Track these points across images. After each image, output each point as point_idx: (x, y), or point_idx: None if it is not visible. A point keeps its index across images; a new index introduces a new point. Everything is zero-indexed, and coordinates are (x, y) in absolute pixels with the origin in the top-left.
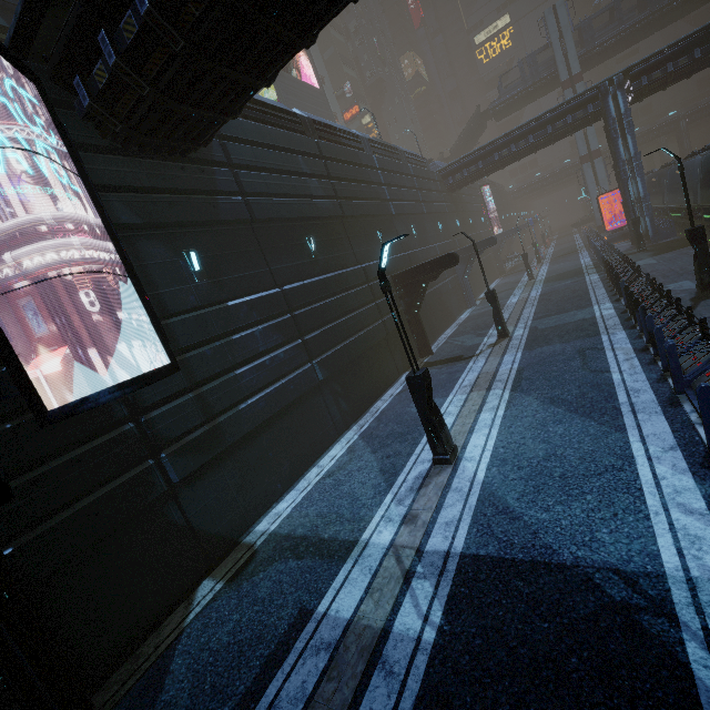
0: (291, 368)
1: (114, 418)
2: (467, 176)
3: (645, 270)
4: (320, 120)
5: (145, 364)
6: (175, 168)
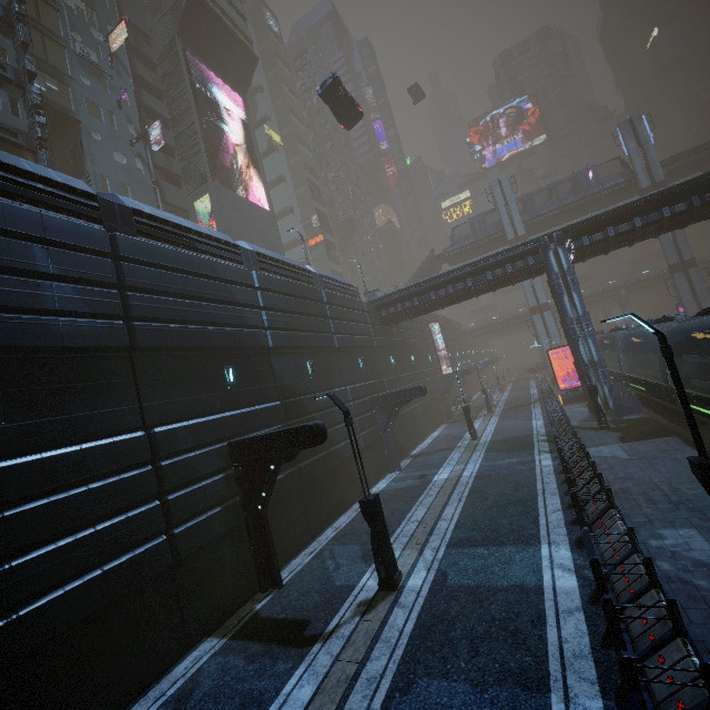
0: None
1: None
2: (402, 311)
3: (614, 470)
4: (158, 214)
5: None
6: None
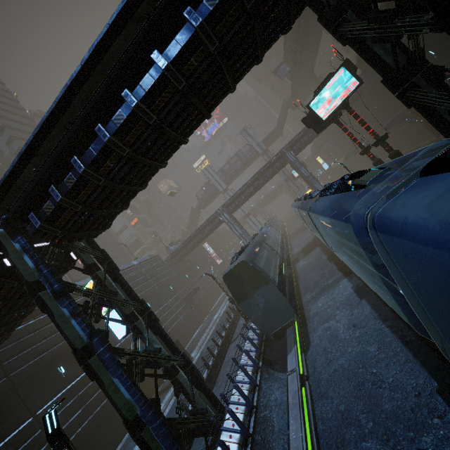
0: None
1: None
2: (181, 256)
3: None
4: None
5: None
6: None
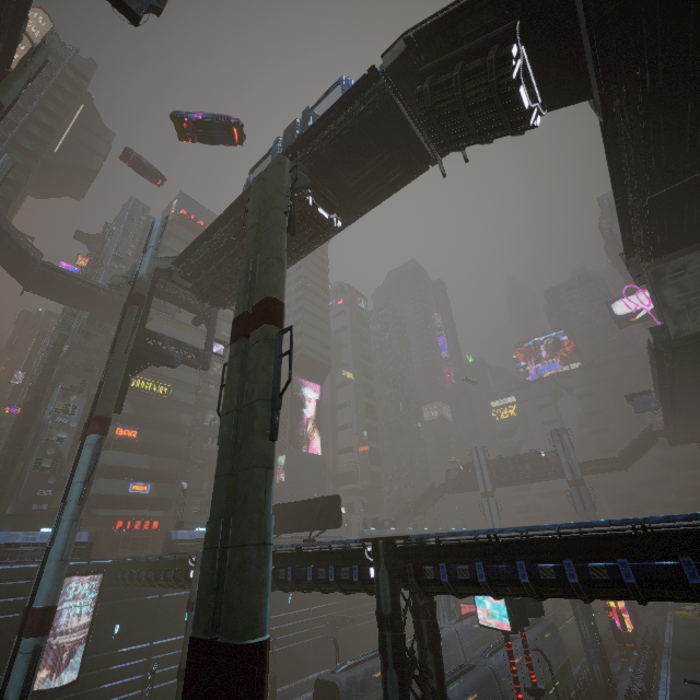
0: (129, 691)
1: (47, 696)
2: None
3: None
4: None
5: (71, 675)
6: (135, 587)
